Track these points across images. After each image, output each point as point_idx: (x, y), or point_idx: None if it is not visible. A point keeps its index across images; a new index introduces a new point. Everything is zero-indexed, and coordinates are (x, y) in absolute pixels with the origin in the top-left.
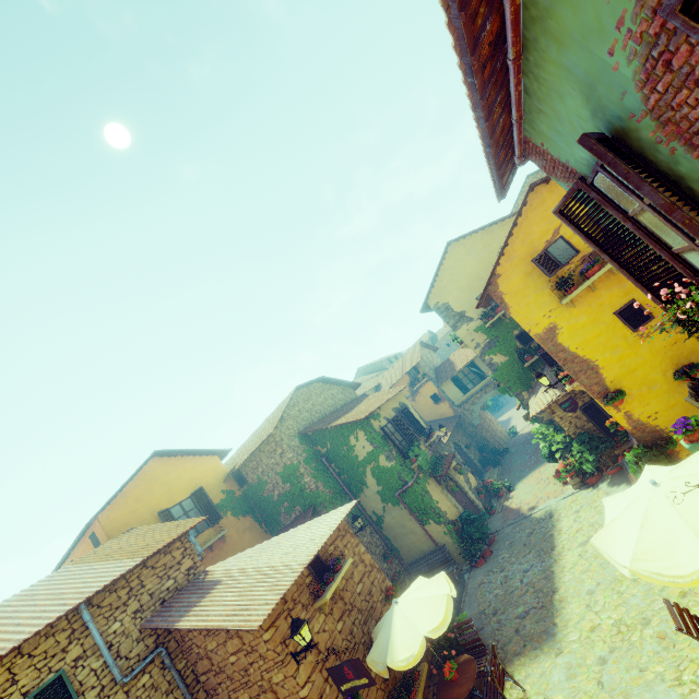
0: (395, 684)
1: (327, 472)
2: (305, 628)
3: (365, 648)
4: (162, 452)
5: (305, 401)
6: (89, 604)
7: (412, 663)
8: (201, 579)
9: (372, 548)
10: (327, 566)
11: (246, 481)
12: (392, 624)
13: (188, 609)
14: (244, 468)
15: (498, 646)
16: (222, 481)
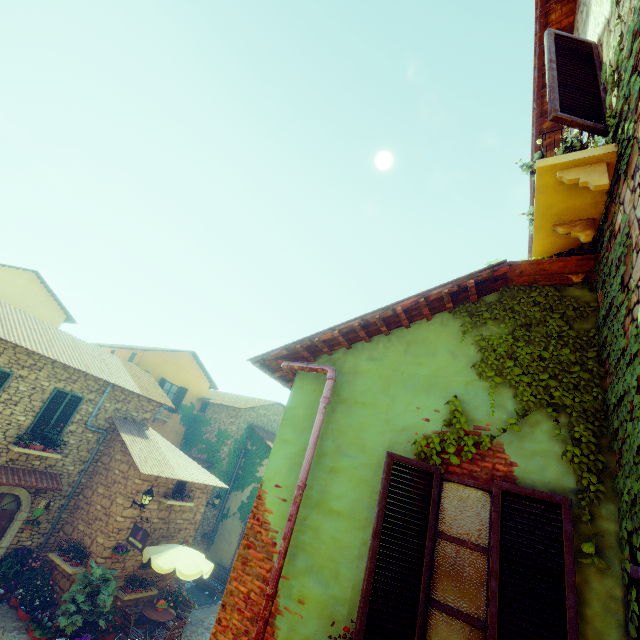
0: (139, 577)
1: (237, 458)
2: (150, 497)
3: (151, 544)
4: (195, 354)
5: (274, 413)
6: (113, 386)
7: (159, 570)
8: (144, 428)
9: (206, 522)
10: (183, 492)
11: (205, 411)
12: (172, 549)
13: (130, 433)
14: (212, 405)
15: (189, 636)
16: (197, 397)
